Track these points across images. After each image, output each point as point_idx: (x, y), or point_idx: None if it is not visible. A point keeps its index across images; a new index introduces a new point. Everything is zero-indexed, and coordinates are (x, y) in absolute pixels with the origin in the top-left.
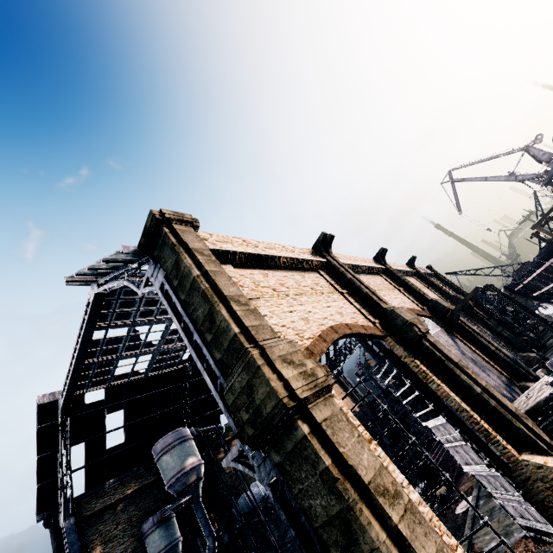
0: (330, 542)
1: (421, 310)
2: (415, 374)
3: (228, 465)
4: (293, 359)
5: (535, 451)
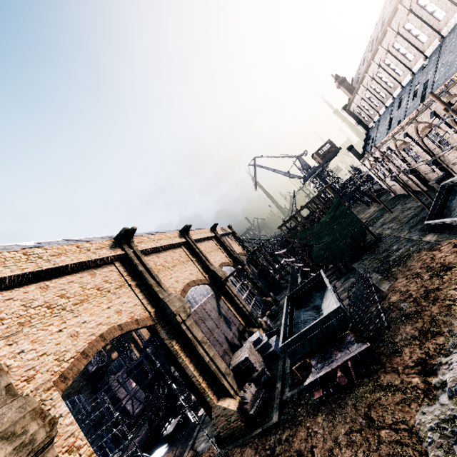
0: None
1: (203, 279)
2: None
3: None
4: (15, 430)
5: (227, 396)
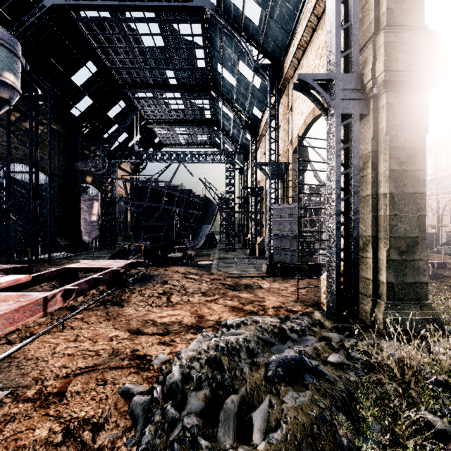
0: (394, 156)
1: None
2: (208, 204)
3: (306, 79)
4: None
5: None
